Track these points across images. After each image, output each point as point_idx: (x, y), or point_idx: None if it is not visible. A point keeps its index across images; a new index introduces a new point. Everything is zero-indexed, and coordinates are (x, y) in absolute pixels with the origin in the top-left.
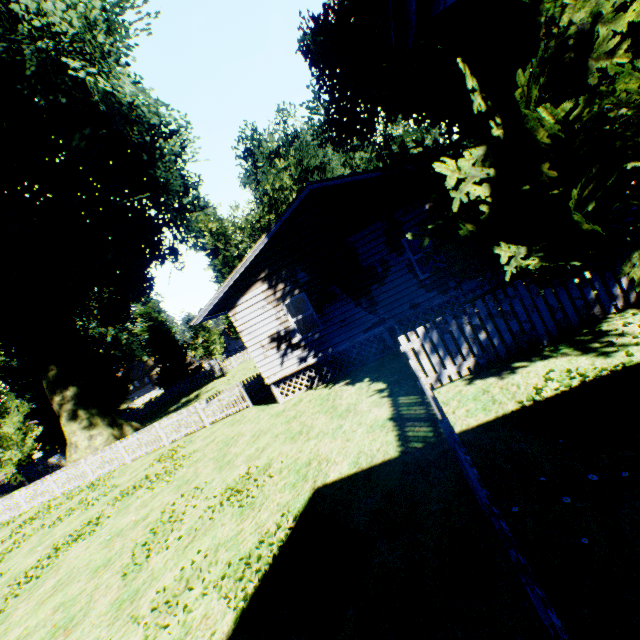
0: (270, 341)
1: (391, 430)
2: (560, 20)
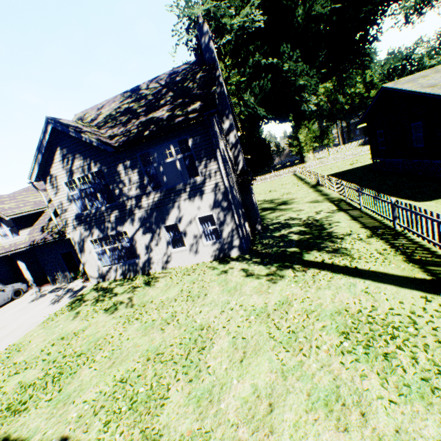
0: None
1: None
2: None
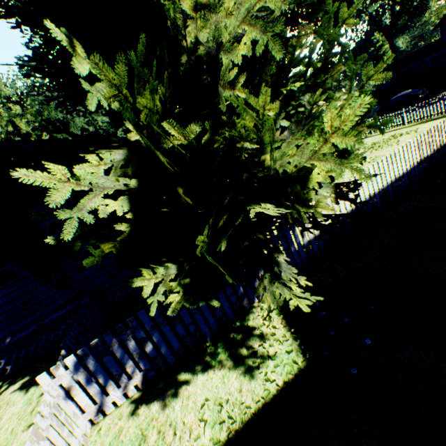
0: None
1: None
2: (188, 32)
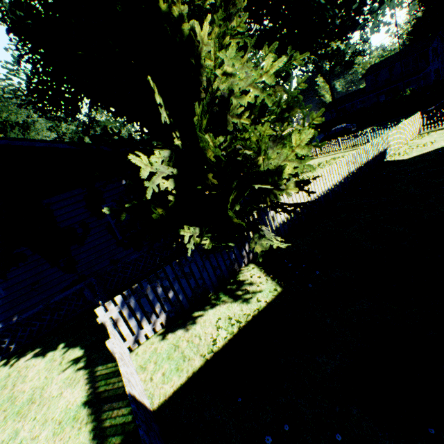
0: None
1: (86, 423)
2: (213, 84)
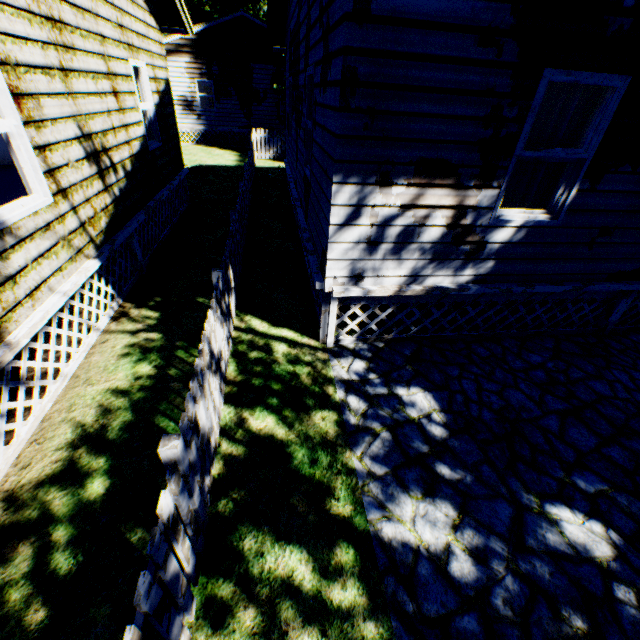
0: (179, 100)
1: (235, 162)
2: None
